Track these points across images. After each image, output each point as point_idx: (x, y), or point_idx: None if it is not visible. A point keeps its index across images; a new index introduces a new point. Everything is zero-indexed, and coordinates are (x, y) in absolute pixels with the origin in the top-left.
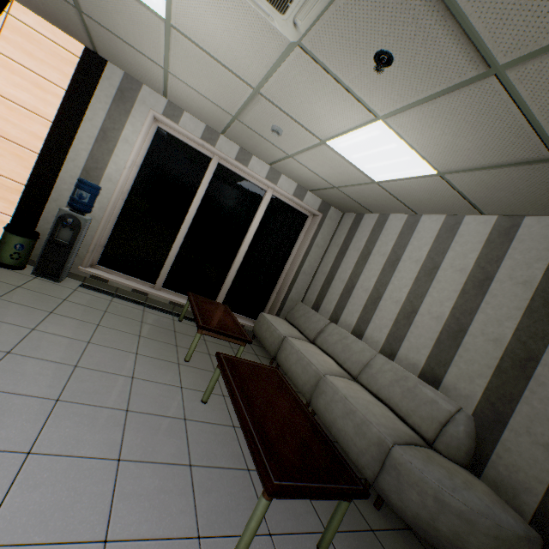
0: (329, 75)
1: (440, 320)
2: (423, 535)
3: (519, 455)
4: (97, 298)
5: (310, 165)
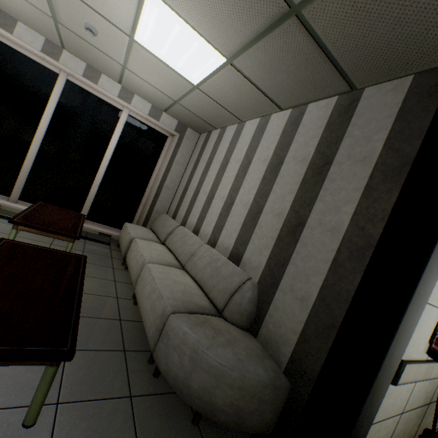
0: None
1: (247, 206)
2: (180, 395)
3: (283, 311)
4: None
5: (143, 75)
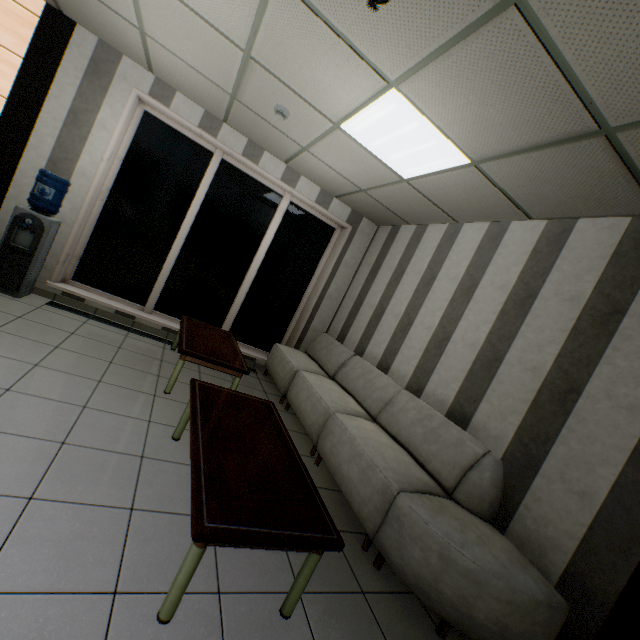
0: (323, 22)
1: (474, 348)
2: (424, 599)
3: (550, 505)
4: (66, 319)
5: (328, 160)
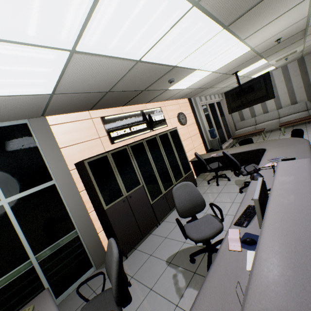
0: (271, 65)
1: (286, 93)
2: None
3: None
4: None
5: (234, 85)
